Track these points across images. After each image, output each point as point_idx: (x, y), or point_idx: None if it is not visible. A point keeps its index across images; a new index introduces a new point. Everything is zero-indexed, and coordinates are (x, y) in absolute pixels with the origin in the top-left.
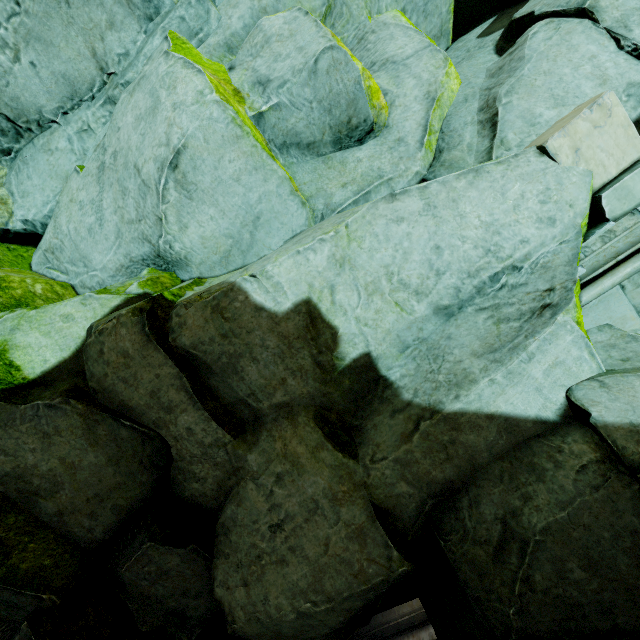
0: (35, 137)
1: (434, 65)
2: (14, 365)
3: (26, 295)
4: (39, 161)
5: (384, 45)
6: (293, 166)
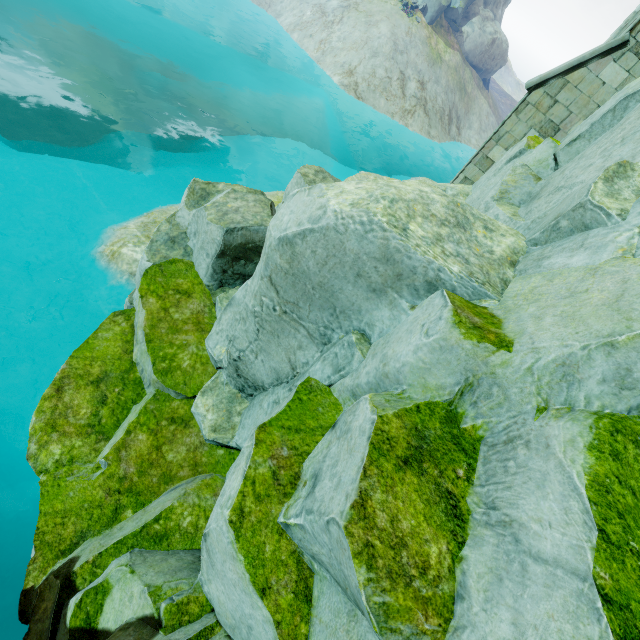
0: (261, 392)
1: (565, 639)
2: (103, 607)
3: (174, 527)
4: (256, 409)
5: (523, 487)
6: (326, 581)
